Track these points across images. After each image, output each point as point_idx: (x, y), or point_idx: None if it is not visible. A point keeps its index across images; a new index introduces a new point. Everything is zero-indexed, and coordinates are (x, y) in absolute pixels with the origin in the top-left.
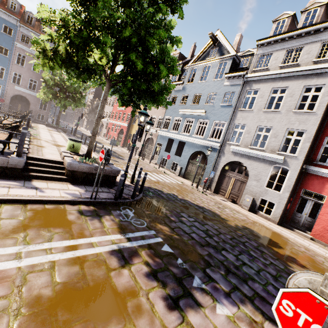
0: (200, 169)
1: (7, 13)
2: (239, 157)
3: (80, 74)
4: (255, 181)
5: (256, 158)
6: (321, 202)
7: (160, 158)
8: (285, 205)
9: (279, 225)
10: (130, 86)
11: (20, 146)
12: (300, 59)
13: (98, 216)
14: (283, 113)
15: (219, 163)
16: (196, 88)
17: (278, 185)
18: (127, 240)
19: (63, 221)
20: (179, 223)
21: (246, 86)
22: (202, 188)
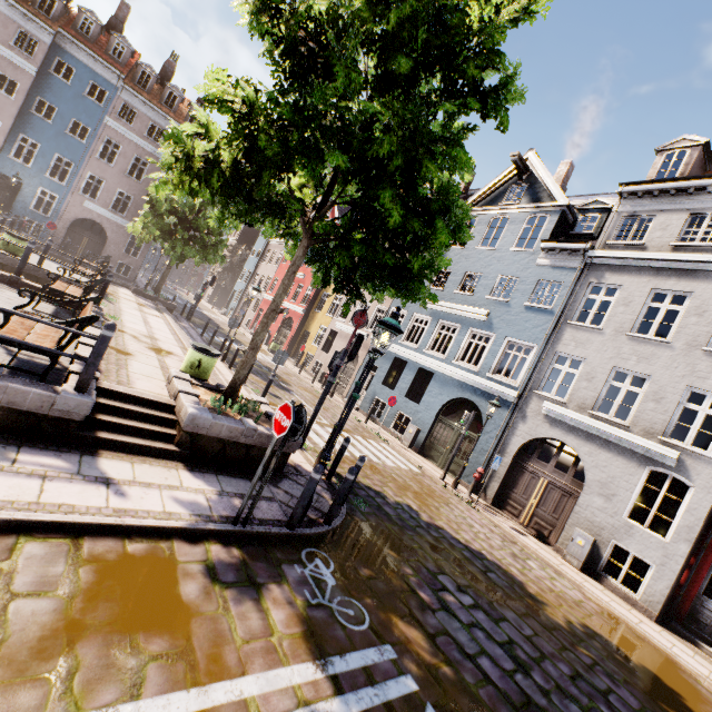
0: (462, 442)
1: (105, 61)
2: (562, 430)
3: (250, 212)
4: (601, 497)
5: (606, 441)
6: None
7: (370, 397)
8: (679, 574)
9: (659, 625)
10: (358, 255)
11: (89, 367)
12: None
13: (254, 584)
14: (677, 348)
15: (512, 436)
16: (471, 260)
17: (641, 506)
18: (332, 686)
19: (170, 607)
20: (442, 613)
21: (590, 275)
22: (468, 492)
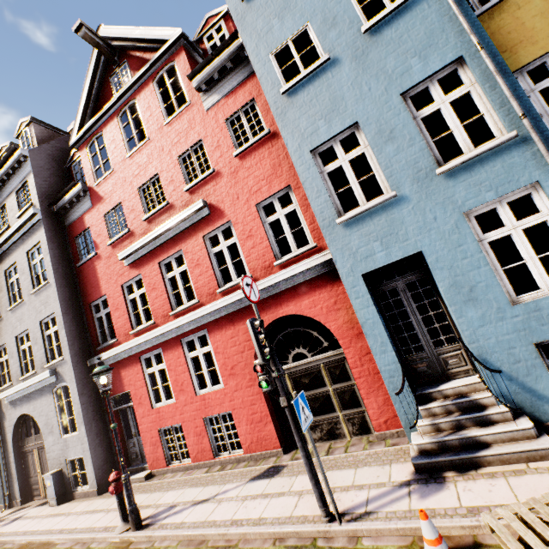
0: None
1: None
2: (20, 405)
3: None
4: (50, 434)
5: (35, 392)
6: (132, 403)
7: None
8: (93, 448)
9: (103, 494)
10: None
11: None
12: (9, 219)
13: None
14: (27, 301)
15: (6, 436)
16: None
17: None
18: None
19: None
20: None
21: None
22: None
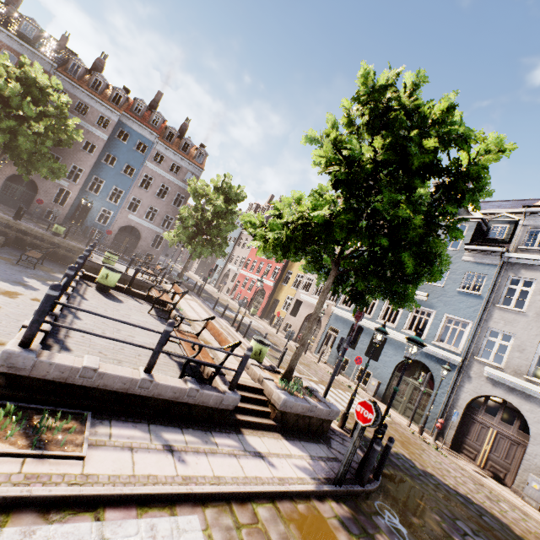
0: (417, 394)
1: (148, 128)
2: (503, 390)
3: (301, 257)
4: None
5: None
6: None
7: (335, 354)
8: None
9: None
10: (376, 285)
11: (238, 375)
12: None
13: (369, 534)
14: None
15: (460, 392)
16: None
17: None
18: None
19: None
20: None
21: (508, 270)
22: (433, 439)
